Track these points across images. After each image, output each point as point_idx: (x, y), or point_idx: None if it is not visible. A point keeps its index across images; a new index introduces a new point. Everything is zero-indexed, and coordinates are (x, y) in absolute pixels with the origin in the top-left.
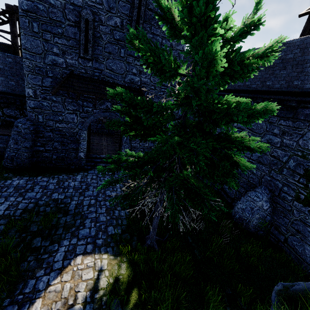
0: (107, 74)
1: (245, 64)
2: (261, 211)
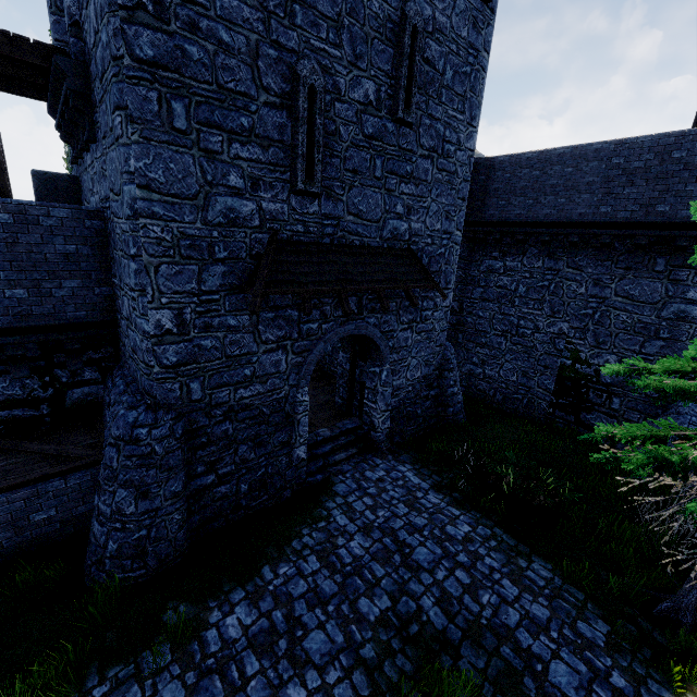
0: (350, 226)
1: None
2: None
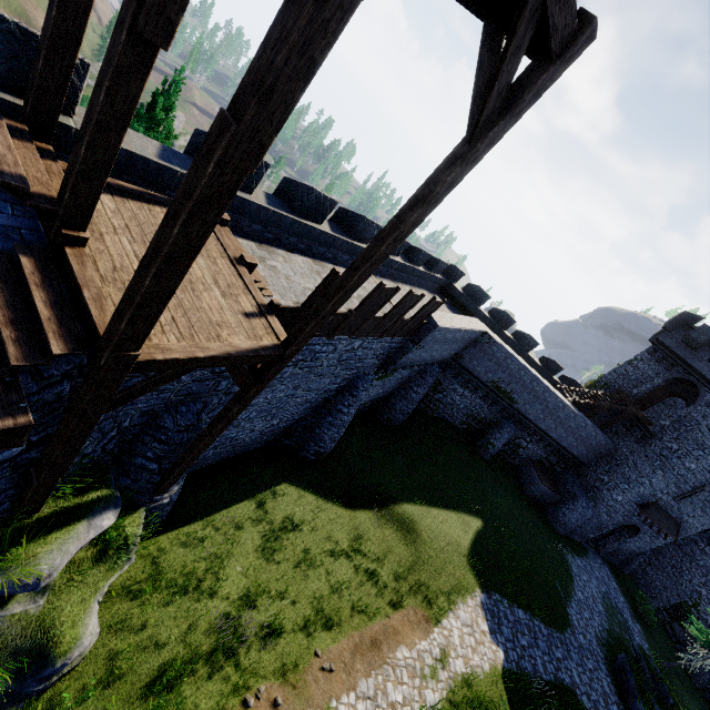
0: (673, 509)
1: None
2: None
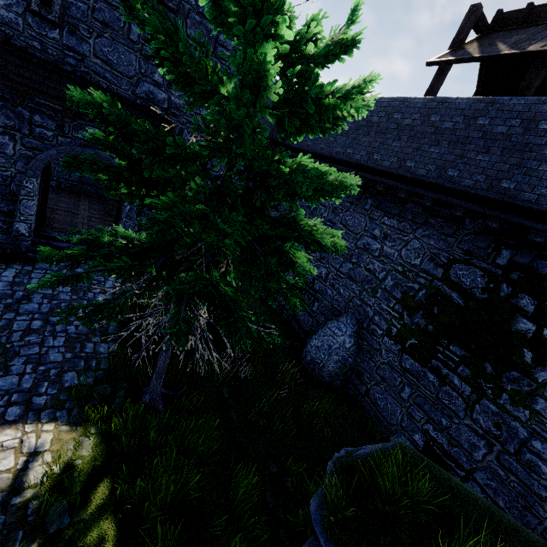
0: (97, 68)
1: (326, 105)
2: (342, 350)
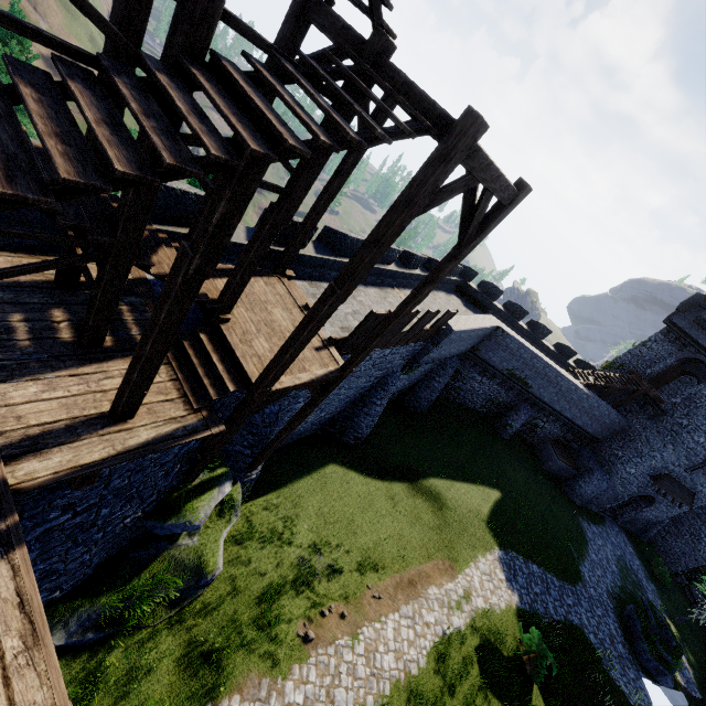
0: (686, 480)
1: None
2: None
